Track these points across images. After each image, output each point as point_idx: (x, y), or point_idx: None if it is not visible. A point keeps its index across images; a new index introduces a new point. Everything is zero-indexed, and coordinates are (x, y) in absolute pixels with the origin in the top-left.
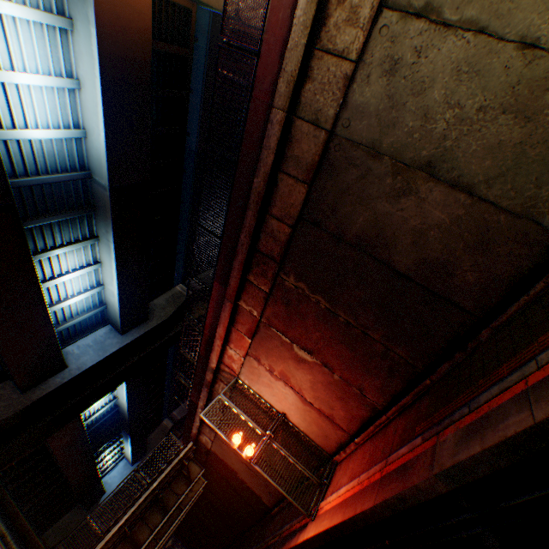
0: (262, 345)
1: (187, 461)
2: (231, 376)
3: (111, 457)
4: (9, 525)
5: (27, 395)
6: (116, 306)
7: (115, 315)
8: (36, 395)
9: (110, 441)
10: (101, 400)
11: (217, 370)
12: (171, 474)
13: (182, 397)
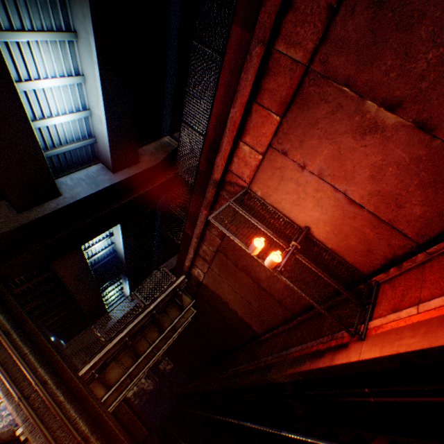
0: (297, 123)
1: (179, 293)
2: (238, 189)
3: (113, 294)
4: (14, 325)
5: (23, 216)
6: (104, 137)
7: (105, 149)
8: (32, 217)
9: (112, 281)
10: (101, 242)
11: (220, 185)
12: (166, 300)
13: (168, 255)
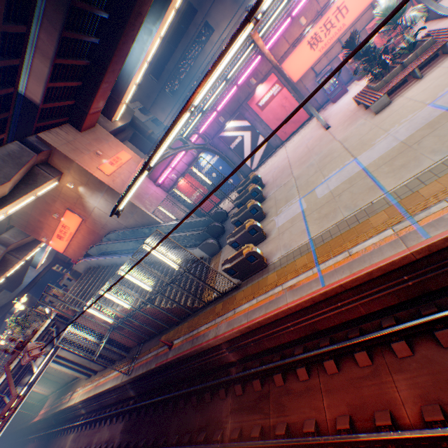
0: None
1: None
2: None
3: None
4: None
5: None
6: None
7: None
8: None
9: None
10: None
11: None
12: None
13: None
